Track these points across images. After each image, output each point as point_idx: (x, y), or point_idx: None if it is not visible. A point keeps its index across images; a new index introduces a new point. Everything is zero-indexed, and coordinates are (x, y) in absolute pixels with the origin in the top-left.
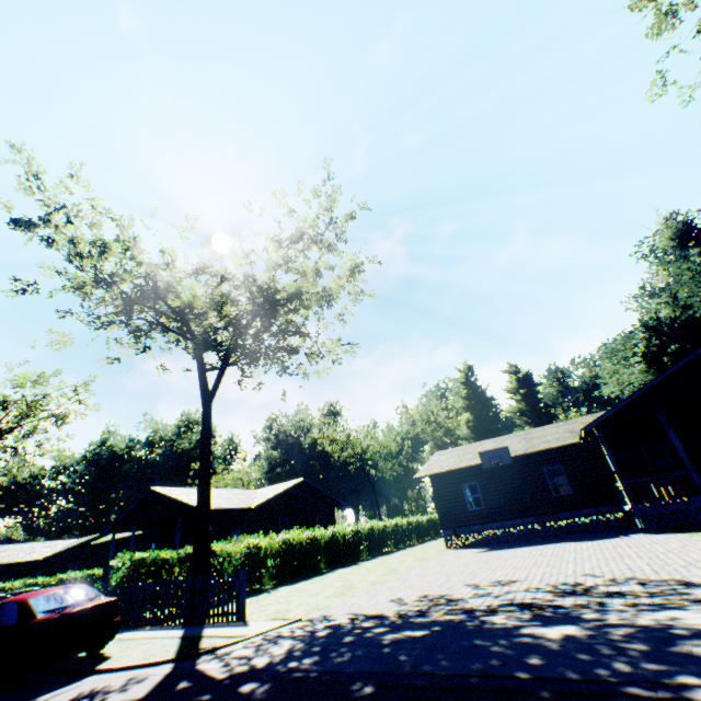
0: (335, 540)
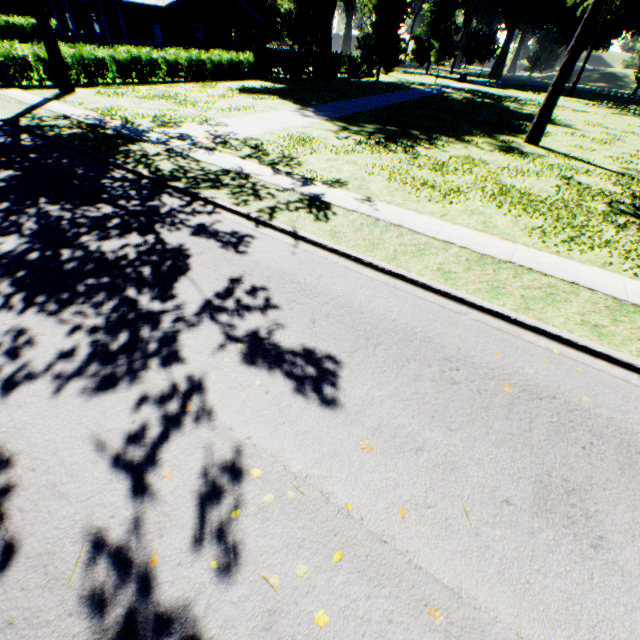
0: (13, 28)
